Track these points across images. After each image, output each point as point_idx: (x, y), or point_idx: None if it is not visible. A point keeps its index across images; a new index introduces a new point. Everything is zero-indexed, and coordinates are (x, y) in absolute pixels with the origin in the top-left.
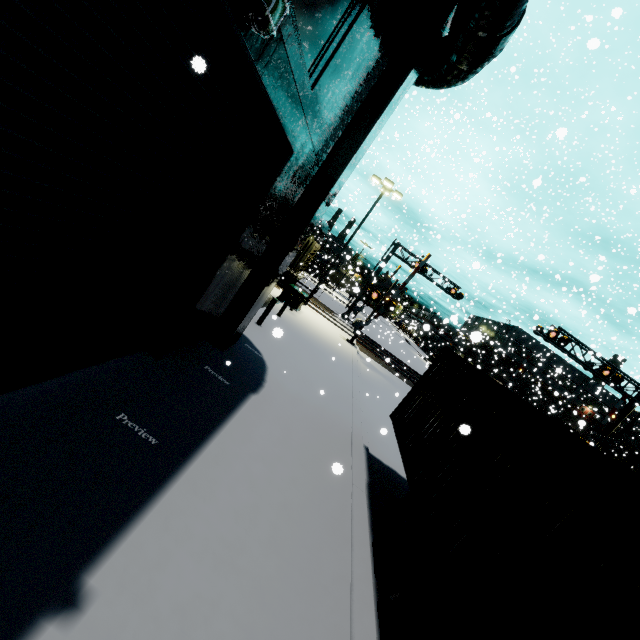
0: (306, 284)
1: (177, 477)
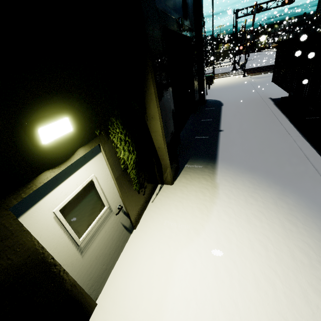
0: (206, 73)
1: (221, 120)
